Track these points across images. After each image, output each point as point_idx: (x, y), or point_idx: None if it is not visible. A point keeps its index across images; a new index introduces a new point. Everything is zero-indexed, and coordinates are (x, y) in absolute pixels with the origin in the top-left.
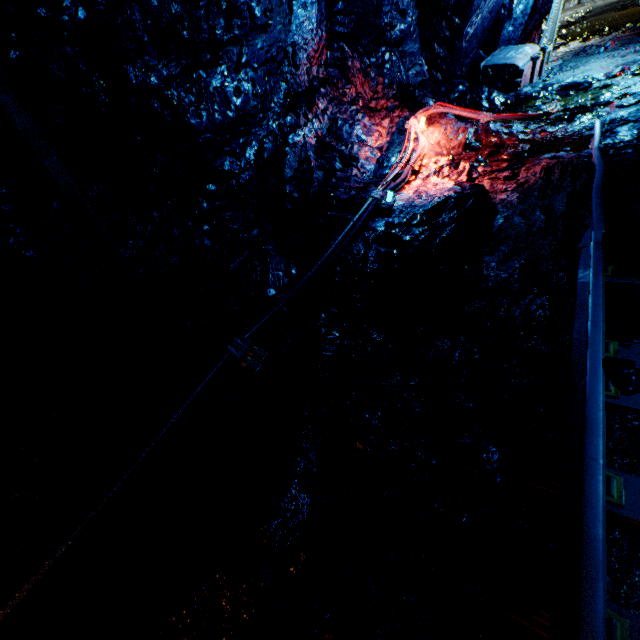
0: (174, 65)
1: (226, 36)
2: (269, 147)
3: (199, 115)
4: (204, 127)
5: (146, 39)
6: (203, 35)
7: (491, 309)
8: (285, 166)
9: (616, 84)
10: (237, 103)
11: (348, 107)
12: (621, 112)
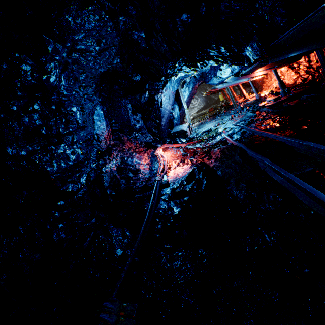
0: (36, 145)
1: (65, 131)
2: (93, 175)
3: (52, 165)
4: (55, 170)
5: (20, 135)
6: (53, 131)
7: (256, 207)
8: (104, 181)
9: (219, 127)
10: (73, 158)
11: (127, 152)
12: (229, 132)
